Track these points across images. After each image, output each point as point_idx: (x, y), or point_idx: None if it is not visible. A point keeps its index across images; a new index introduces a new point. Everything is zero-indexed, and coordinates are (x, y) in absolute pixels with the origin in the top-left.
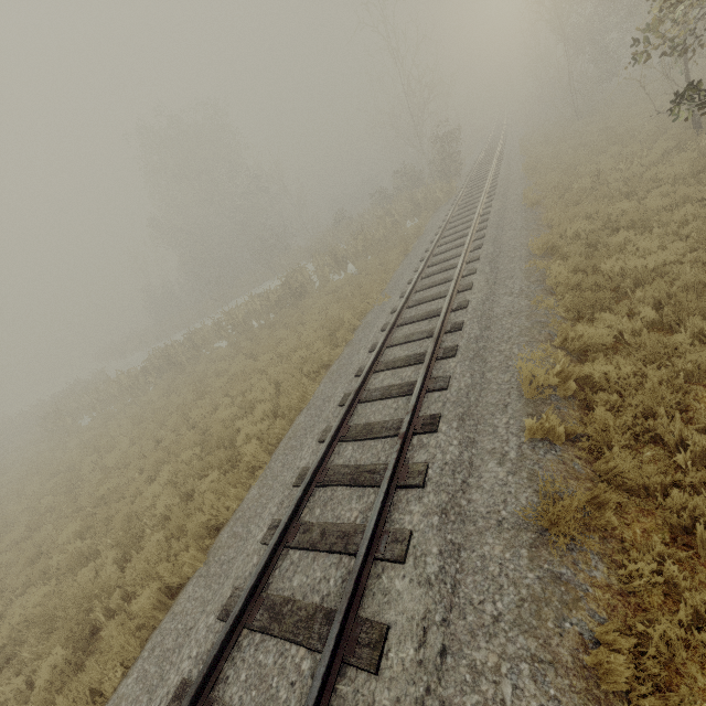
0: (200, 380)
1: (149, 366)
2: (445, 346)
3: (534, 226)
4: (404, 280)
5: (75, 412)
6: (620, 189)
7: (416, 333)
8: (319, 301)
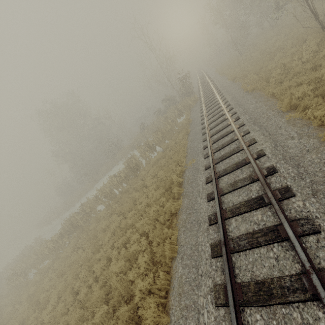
0: (93, 235)
1: (63, 231)
2: (276, 188)
3: (264, 99)
4: (199, 148)
5: (26, 269)
6: (303, 68)
7: (238, 181)
8: (149, 171)
